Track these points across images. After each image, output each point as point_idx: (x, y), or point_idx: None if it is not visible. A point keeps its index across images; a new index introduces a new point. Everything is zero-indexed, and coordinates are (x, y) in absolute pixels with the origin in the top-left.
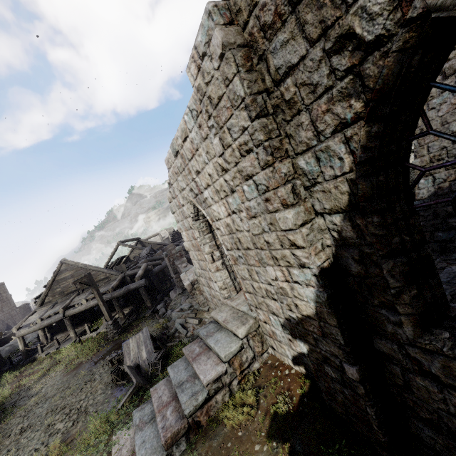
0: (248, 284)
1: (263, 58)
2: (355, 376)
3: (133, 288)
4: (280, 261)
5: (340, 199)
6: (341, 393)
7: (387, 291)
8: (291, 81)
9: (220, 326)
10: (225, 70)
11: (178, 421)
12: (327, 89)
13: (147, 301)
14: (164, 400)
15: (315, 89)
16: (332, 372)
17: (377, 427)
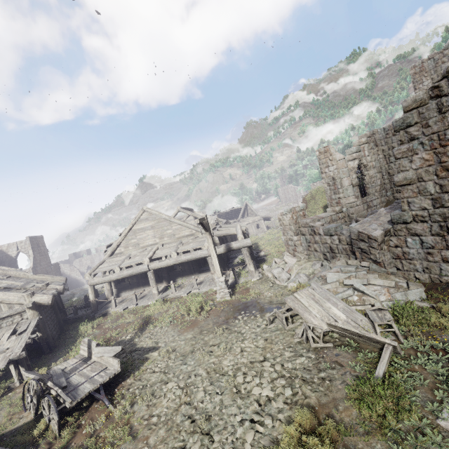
0: None
1: None
2: None
3: (236, 247)
4: None
5: None
6: None
7: None
8: None
9: None
10: None
11: None
12: None
13: (251, 265)
14: None
15: None
16: None
17: None
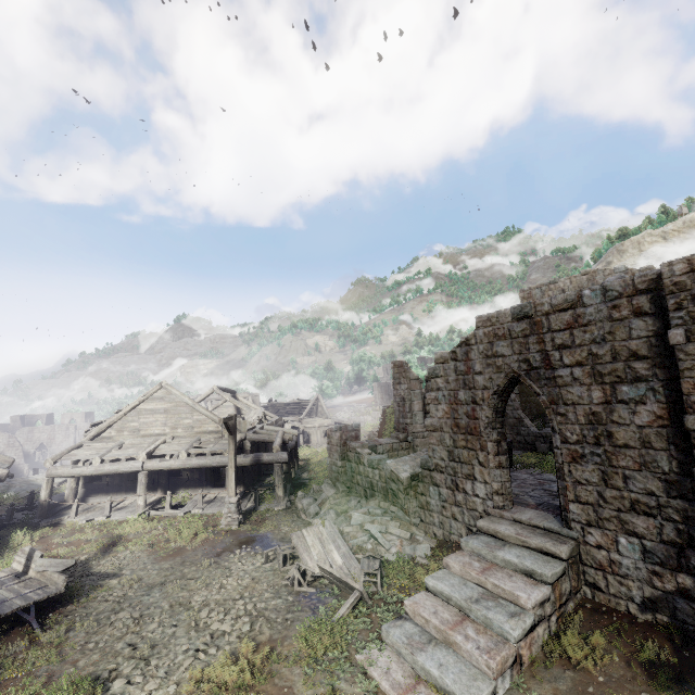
0: (589, 491)
1: None
2: None
3: (267, 461)
4: None
5: None
6: None
7: None
8: None
9: (503, 541)
10: None
11: (499, 645)
12: None
13: (280, 487)
14: (449, 618)
15: None
16: None
17: None
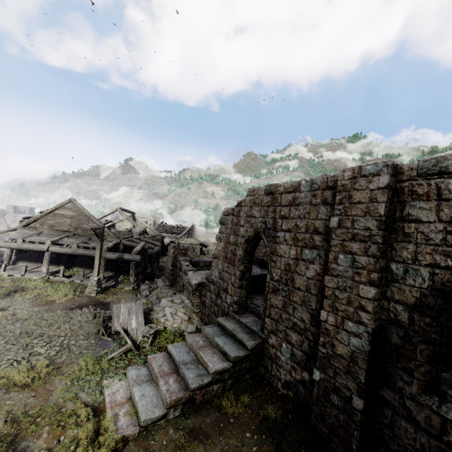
0: (276, 312)
1: (403, 204)
2: (359, 406)
3: (126, 259)
4: (340, 312)
5: (409, 298)
6: (335, 417)
7: (412, 361)
8: (415, 226)
9: (225, 332)
10: (377, 195)
11: (181, 390)
12: (436, 245)
13: (132, 276)
14: (165, 370)
15: (429, 240)
16: (336, 399)
17: (356, 447)
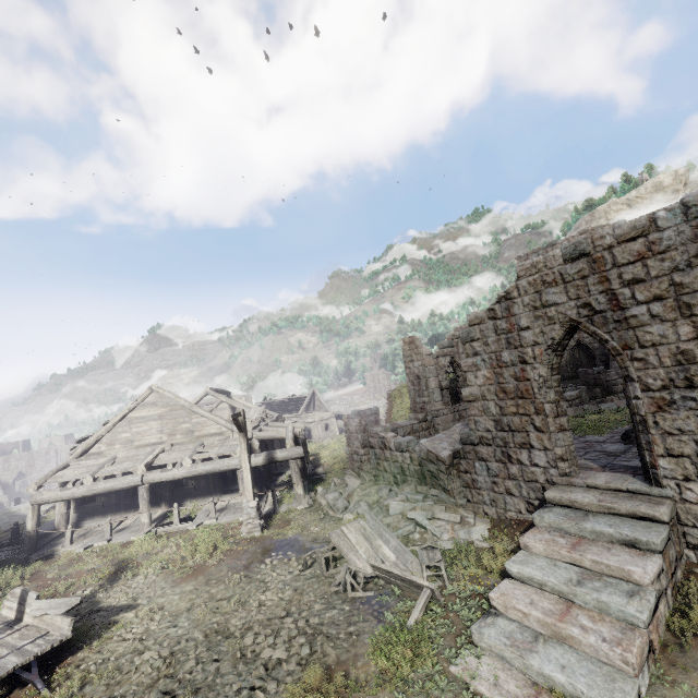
0: (683, 442)
1: None
2: None
3: (281, 458)
4: None
5: None
6: None
7: None
8: None
9: (583, 511)
10: None
11: (627, 632)
12: None
13: (299, 485)
14: (551, 607)
15: None
16: None
17: None
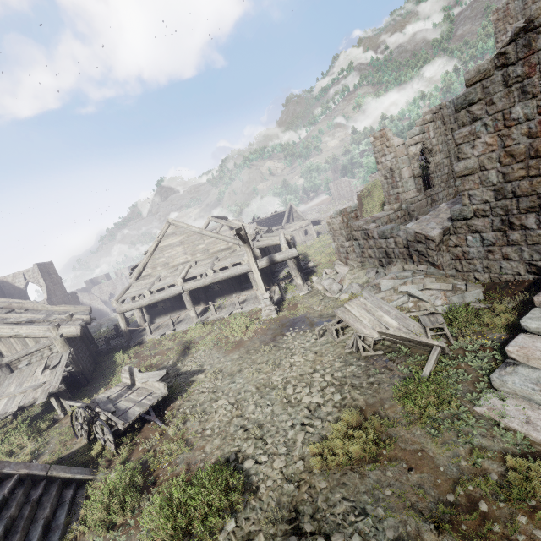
0: None
1: None
2: None
3: (280, 259)
4: None
5: None
6: None
7: None
8: None
9: None
10: None
11: None
12: None
13: (298, 278)
14: None
15: None
16: None
17: None
